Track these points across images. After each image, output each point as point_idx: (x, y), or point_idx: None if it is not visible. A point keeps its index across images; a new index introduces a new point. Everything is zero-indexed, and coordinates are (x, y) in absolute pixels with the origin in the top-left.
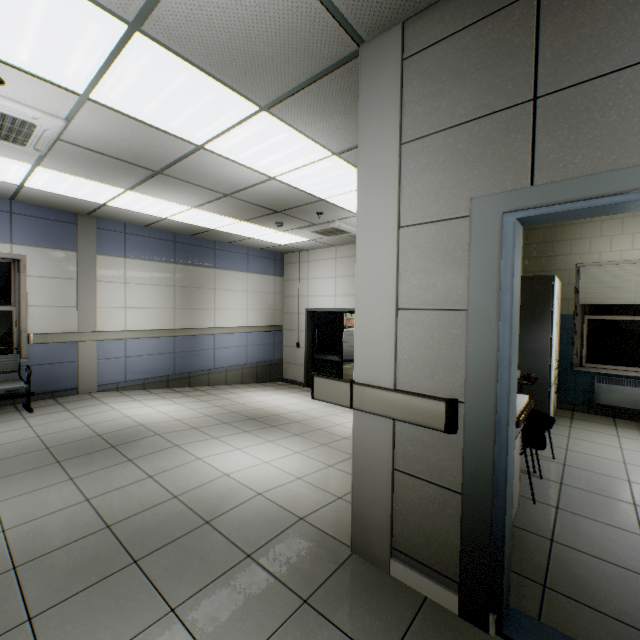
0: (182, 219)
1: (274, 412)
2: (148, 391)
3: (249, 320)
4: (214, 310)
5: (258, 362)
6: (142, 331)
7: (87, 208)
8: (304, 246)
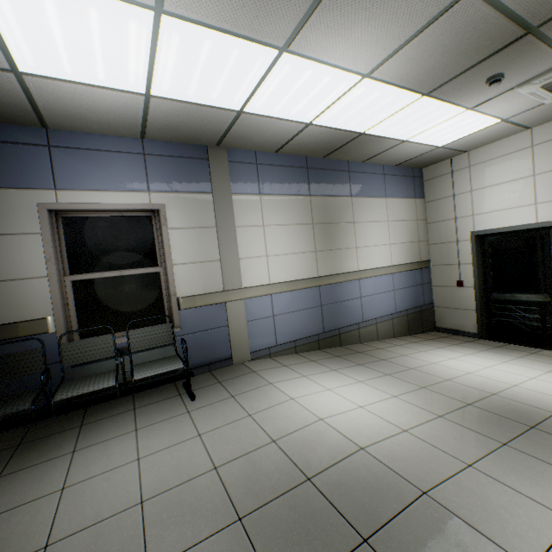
0: (330, 119)
1: (538, 404)
2: (302, 356)
3: (393, 257)
4: (355, 249)
5: (407, 309)
6: (286, 283)
7: (218, 129)
8: (471, 142)
